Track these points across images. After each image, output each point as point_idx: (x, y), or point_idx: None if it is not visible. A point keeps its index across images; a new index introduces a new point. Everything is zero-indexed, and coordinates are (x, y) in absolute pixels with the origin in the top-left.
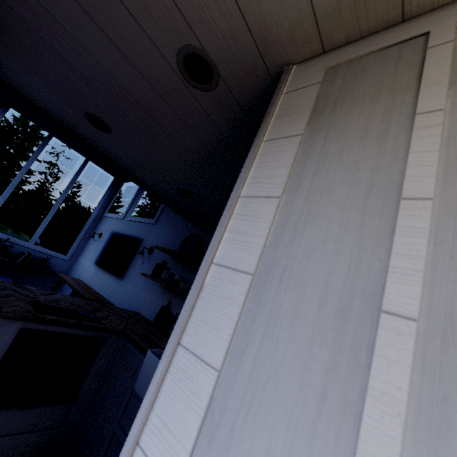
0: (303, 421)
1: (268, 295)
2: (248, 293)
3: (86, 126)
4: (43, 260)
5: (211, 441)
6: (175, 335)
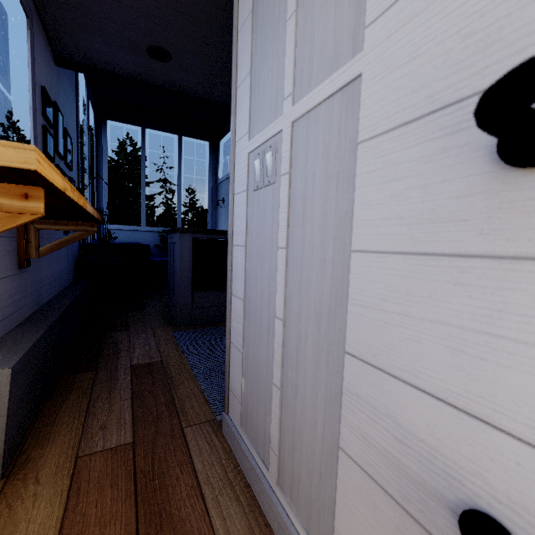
0: (275, 37)
1: (259, 9)
2: (253, 22)
3: (153, 67)
4: None
5: (254, 98)
6: (233, 86)
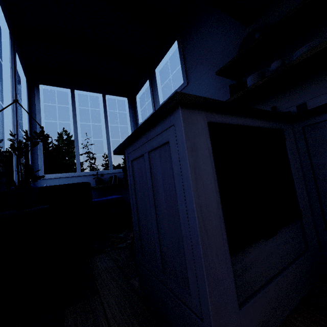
0: None
1: None
2: None
3: None
4: (124, 176)
5: None
6: None
